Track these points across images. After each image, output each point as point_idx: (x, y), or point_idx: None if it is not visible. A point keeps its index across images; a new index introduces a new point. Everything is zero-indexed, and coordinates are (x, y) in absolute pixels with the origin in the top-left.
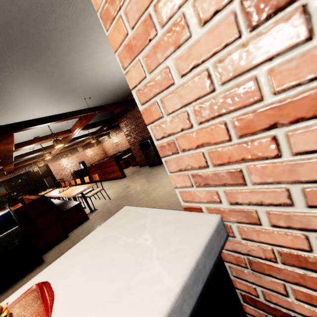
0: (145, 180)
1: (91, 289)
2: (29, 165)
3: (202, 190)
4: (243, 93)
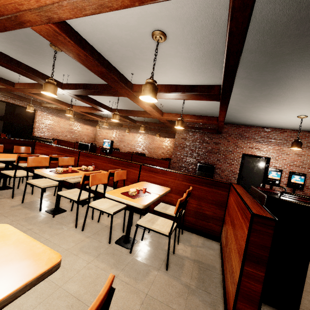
0: None
1: None
2: (18, 97)
3: None
4: None
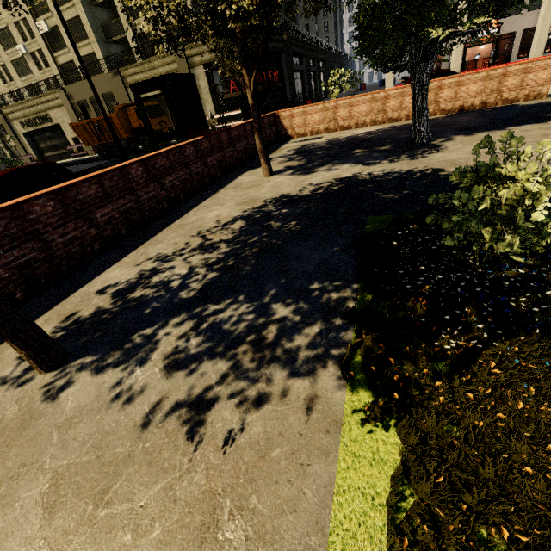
0: None
1: None
2: None
3: None
4: None
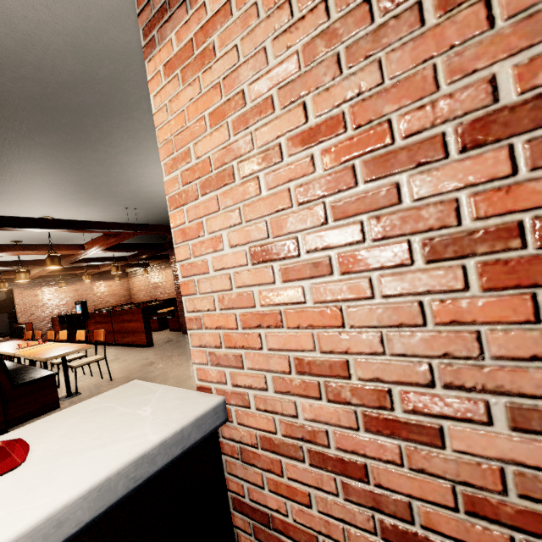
0: (184, 358)
1: (74, 444)
2: None
3: (214, 369)
4: (247, 298)
